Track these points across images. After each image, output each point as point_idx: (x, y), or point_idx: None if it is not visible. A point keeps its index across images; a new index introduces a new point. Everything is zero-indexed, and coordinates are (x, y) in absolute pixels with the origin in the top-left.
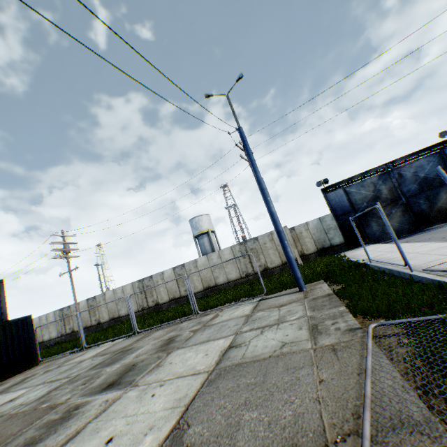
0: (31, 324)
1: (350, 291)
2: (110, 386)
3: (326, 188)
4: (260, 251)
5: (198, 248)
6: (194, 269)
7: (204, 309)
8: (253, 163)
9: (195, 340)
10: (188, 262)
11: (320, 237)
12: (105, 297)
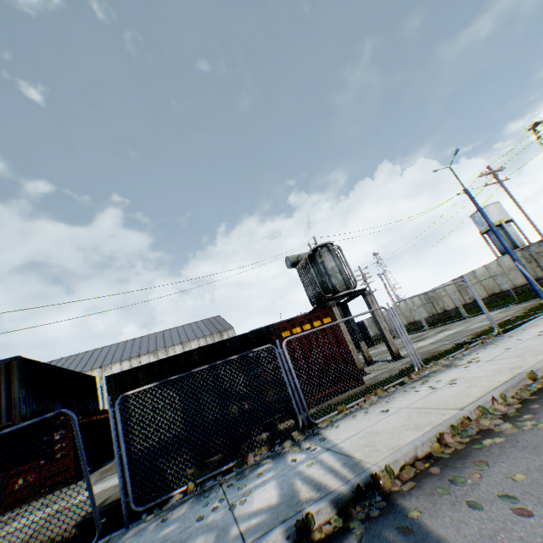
0: (364, 325)
1: None
2: (415, 342)
3: None
4: None
5: (490, 246)
6: (473, 279)
7: (477, 314)
8: (481, 214)
9: (453, 328)
10: (465, 274)
11: None
12: (399, 307)
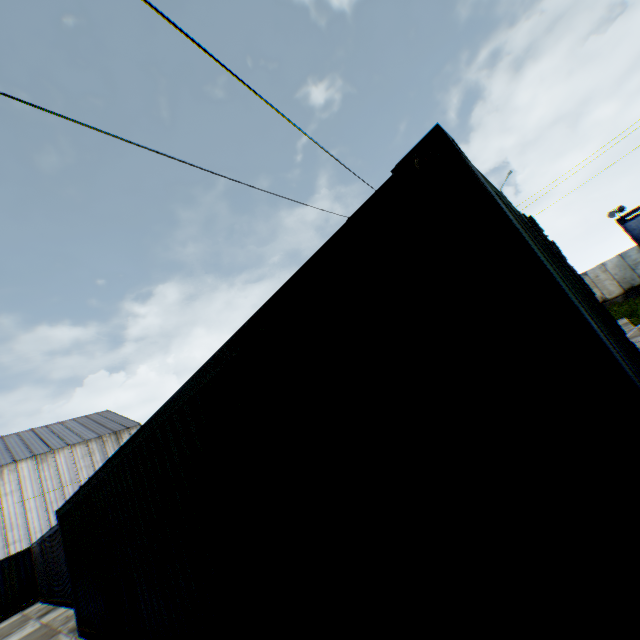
0: None
1: (639, 317)
2: None
3: (622, 218)
4: None
5: None
6: None
7: None
8: None
9: None
10: None
11: (624, 275)
12: None
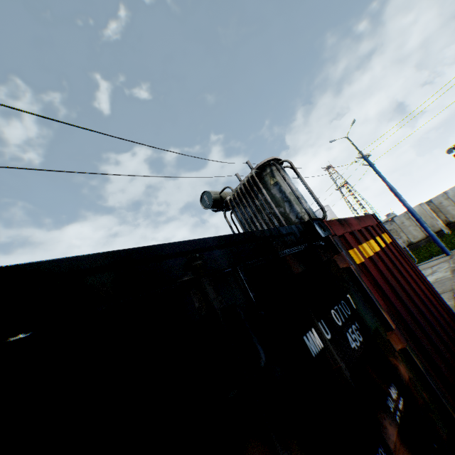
0: None
1: None
2: None
3: None
4: (399, 230)
5: None
6: None
7: None
8: (381, 177)
9: None
10: None
11: None
12: None
